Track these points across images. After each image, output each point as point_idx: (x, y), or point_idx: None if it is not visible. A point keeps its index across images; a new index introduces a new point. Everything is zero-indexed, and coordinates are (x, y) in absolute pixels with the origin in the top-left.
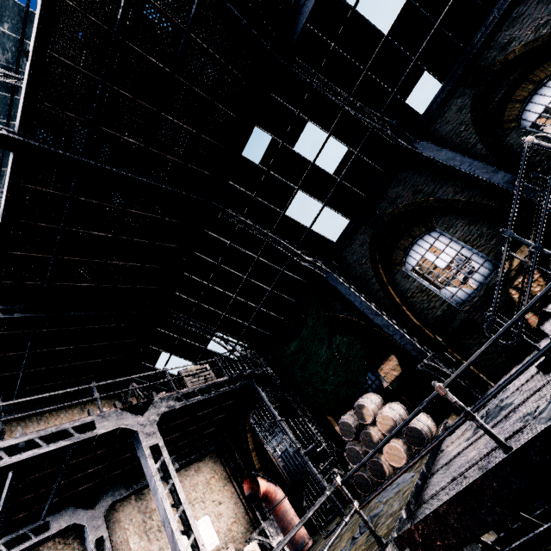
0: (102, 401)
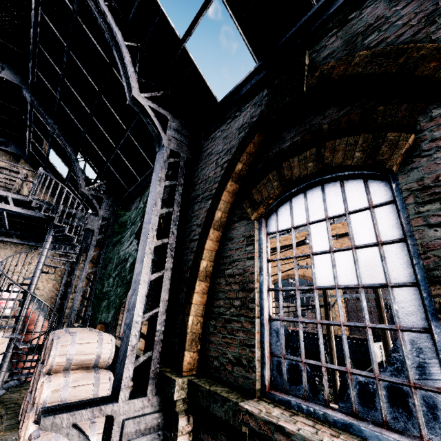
0: (1, 152)
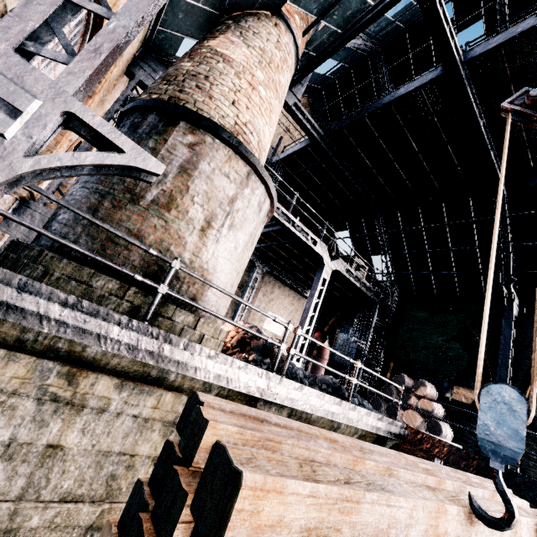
0: None
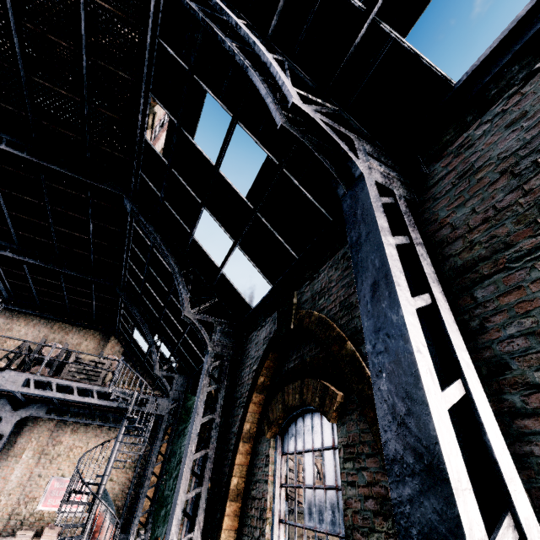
0: (97, 332)
